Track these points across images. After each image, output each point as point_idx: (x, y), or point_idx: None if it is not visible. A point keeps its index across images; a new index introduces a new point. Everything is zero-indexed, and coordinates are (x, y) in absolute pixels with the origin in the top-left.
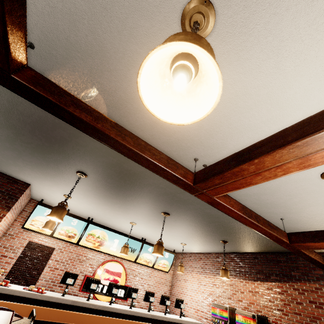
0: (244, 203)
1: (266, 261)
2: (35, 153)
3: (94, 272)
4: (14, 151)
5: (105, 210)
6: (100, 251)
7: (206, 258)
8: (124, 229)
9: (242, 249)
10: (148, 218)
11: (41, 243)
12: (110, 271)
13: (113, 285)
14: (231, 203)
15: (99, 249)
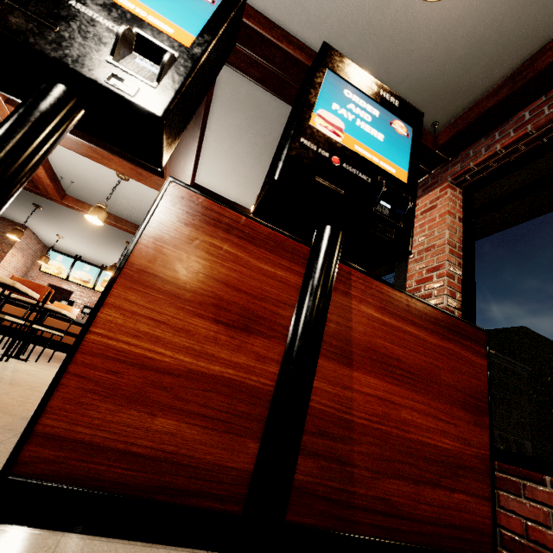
0: (139, 216)
1: None
2: None
3: None
4: None
5: (98, 250)
6: None
7: None
8: None
9: None
10: None
11: (60, 286)
12: None
13: None
14: (84, 207)
15: None
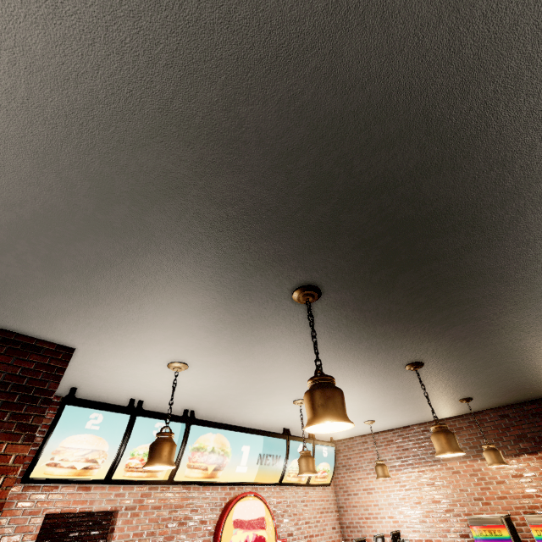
0: None
1: (526, 418)
2: (208, 240)
3: (218, 538)
4: (126, 238)
5: (258, 383)
6: (218, 482)
7: (403, 439)
8: (257, 418)
9: (481, 406)
10: (354, 383)
11: (80, 510)
12: (245, 521)
13: None
14: None
15: (215, 478)
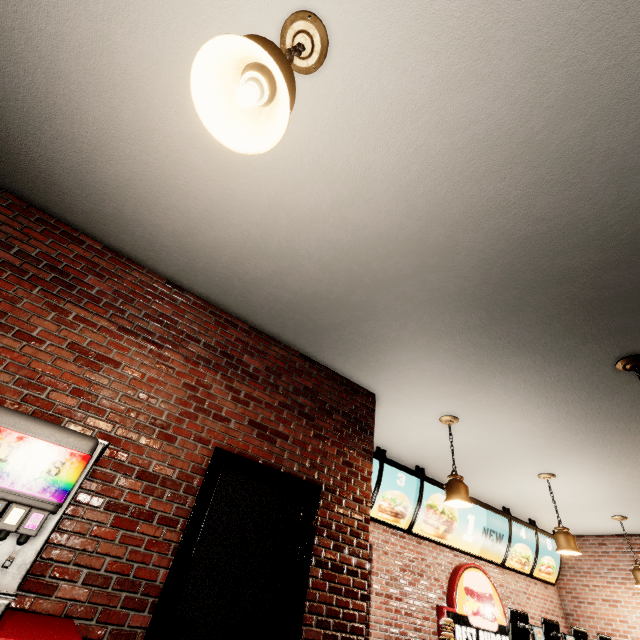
0: None
1: None
2: (566, 314)
3: (453, 598)
4: (497, 312)
5: (513, 448)
6: (446, 545)
7: None
8: (481, 489)
9: None
10: (628, 463)
11: None
12: (474, 591)
13: (578, 633)
14: None
15: (445, 540)
